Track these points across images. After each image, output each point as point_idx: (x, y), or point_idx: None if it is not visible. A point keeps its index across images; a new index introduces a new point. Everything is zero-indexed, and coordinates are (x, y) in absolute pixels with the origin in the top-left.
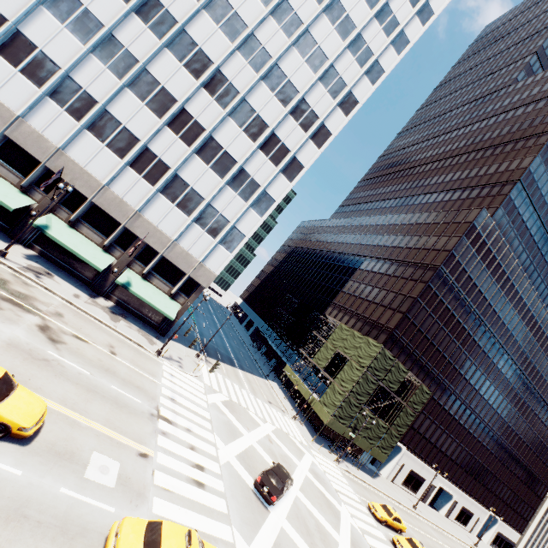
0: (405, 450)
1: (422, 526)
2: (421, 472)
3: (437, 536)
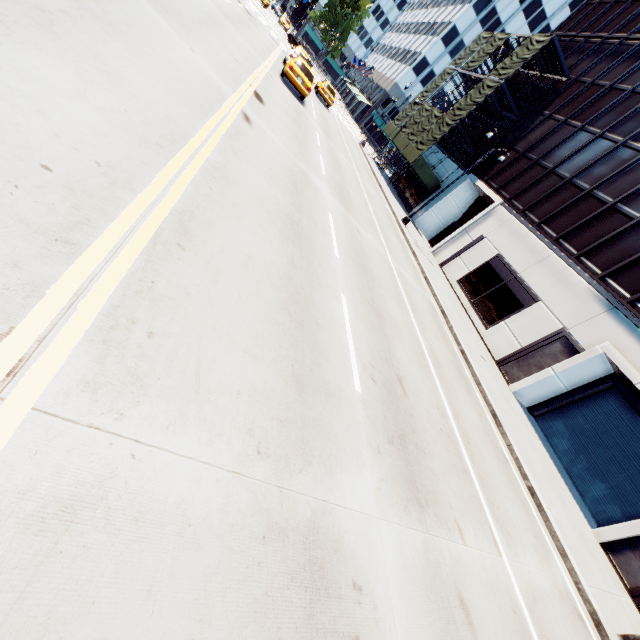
0: (499, 209)
1: (366, 176)
2: (530, 272)
3: (369, 189)
